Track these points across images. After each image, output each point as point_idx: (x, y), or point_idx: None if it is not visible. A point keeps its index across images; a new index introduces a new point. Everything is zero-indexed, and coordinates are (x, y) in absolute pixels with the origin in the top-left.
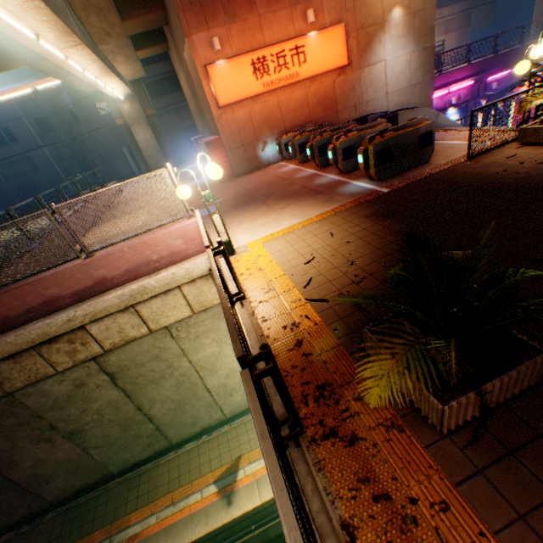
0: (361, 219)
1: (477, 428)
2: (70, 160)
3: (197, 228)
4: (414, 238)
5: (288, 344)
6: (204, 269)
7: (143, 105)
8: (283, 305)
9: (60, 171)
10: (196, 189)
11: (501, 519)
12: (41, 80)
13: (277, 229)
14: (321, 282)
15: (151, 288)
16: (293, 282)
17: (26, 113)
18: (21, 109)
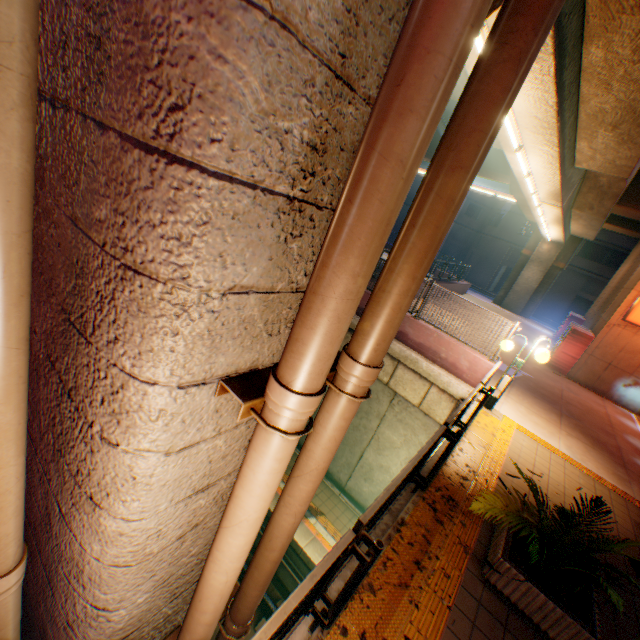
0: (625, 516)
1: (502, 605)
2: (457, 242)
3: (486, 369)
4: (599, 504)
5: (458, 470)
6: (458, 393)
7: (560, 256)
8: (480, 460)
9: (443, 243)
10: (519, 348)
11: (463, 609)
12: (506, 193)
13: (541, 436)
14: (521, 486)
15: (418, 365)
16: (503, 462)
17: (470, 196)
18: (471, 192)
